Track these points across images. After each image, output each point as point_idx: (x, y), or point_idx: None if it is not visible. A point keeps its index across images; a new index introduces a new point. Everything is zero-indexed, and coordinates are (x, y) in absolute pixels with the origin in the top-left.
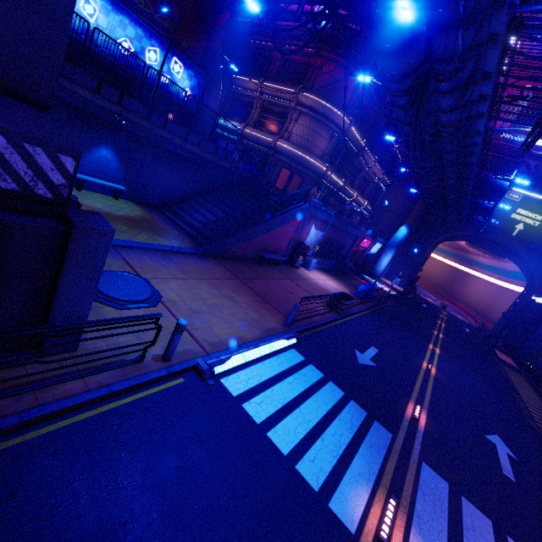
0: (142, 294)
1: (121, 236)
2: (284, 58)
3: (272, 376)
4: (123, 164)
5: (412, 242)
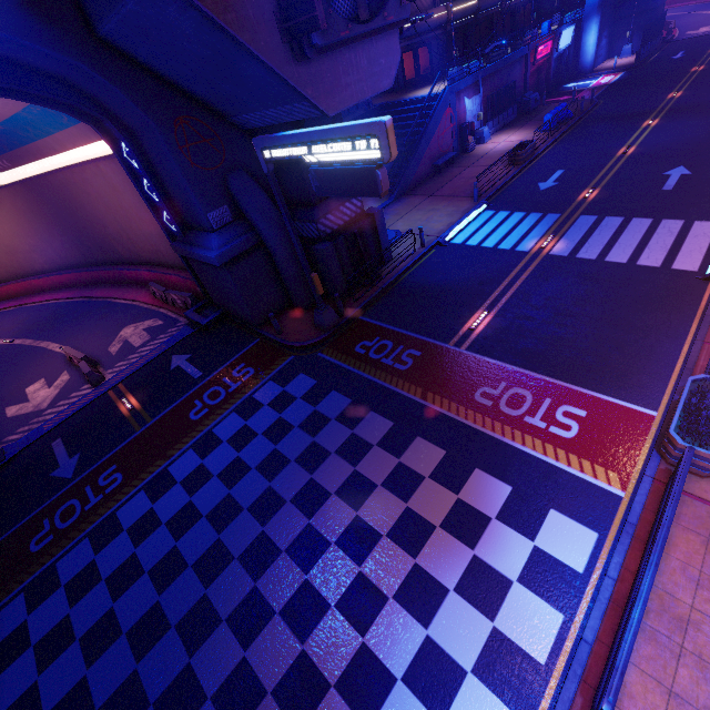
0: (392, 235)
1: None
2: None
3: (476, 229)
4: None
5: None
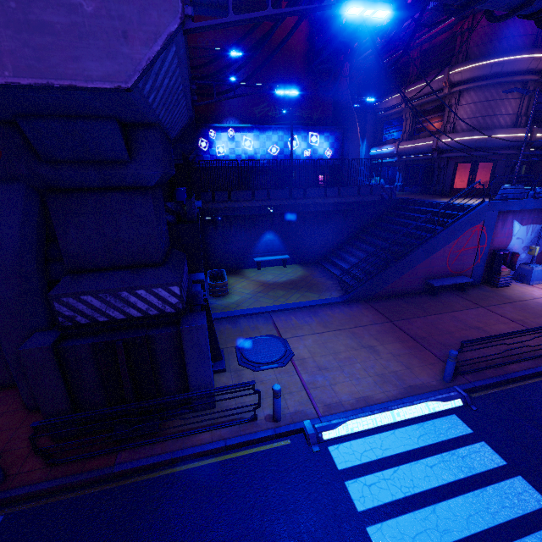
0: (275, 355)
1: (277, 302)
2: (422, 52)
3: (401, 451)
4: (283, 239)
5: None
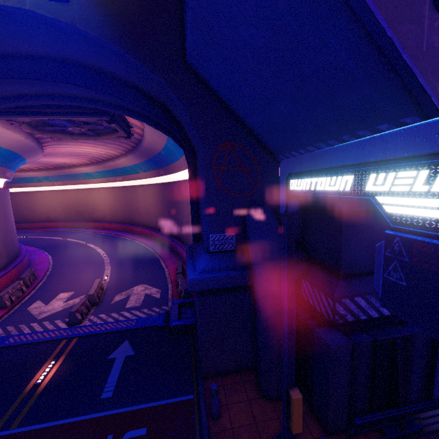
0: None
1: None
2: None
3: None
4: None
5: None
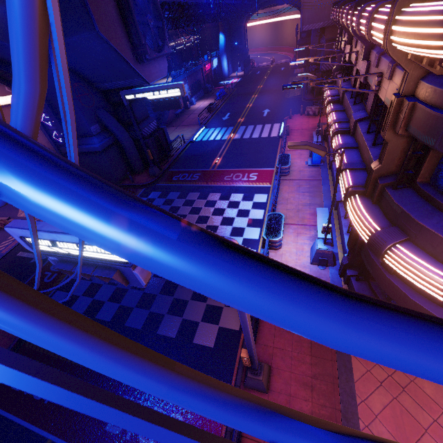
0: None
1: None
2: None
3: (204, 135)
4: None
5: (232, 38)
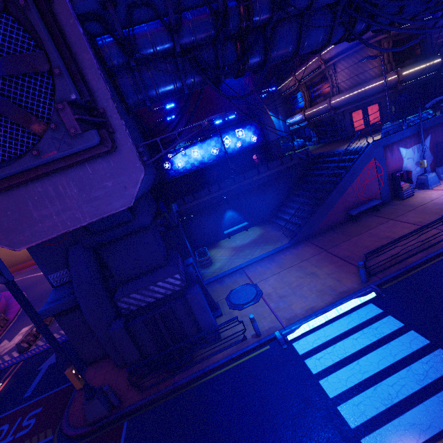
0: (251, 296)
1: (246, 259)
2: None
3: (337, 335)
4: (239, 212)
5: None
